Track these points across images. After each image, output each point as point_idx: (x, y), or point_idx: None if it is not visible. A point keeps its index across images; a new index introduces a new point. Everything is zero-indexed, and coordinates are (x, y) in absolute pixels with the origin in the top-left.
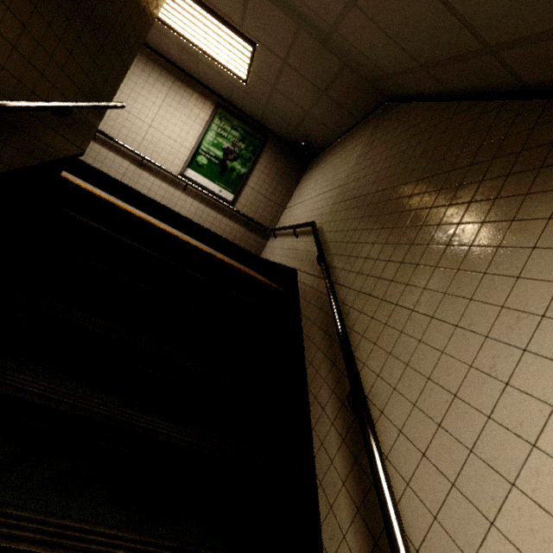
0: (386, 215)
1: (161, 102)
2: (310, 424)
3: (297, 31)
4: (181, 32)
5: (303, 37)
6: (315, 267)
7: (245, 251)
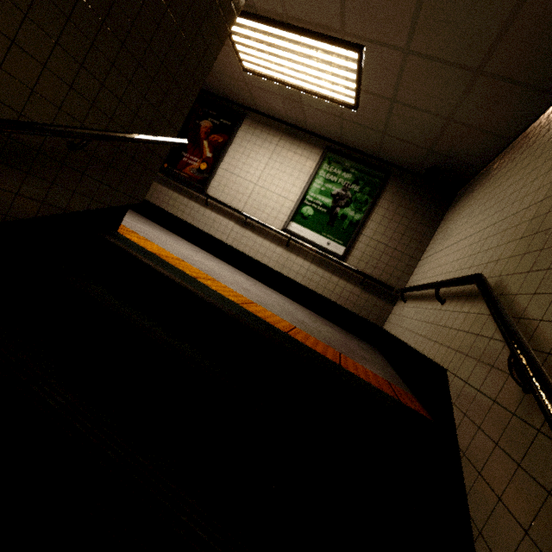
0: None
1: (267, 159)
2: None
3: None
4: (281, 78)
5: None
6: (502, 381)
7: (361, 319)
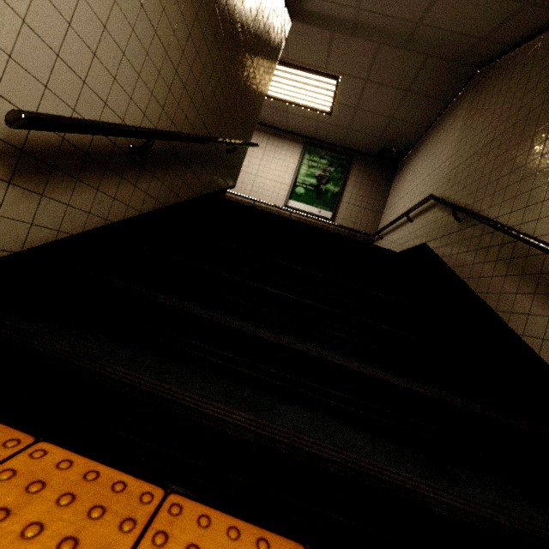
0: (529, 137)
1: (261, 156)
2: (516, 334)
3: (377, 49)
4: (275, 96)
5: (383, 51)
6: (451, 226)
7: None
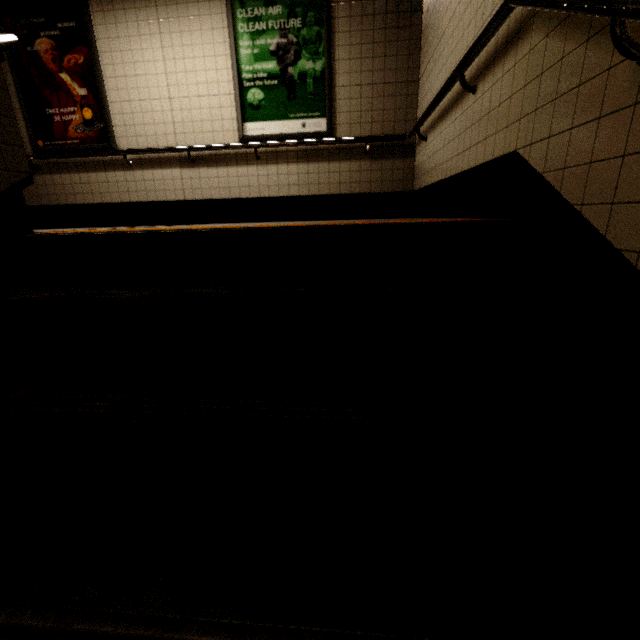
0: None
1: (160, 51)
2: None
3: None
4: None
5: None
6: (601, 86)
7: (386, 195)
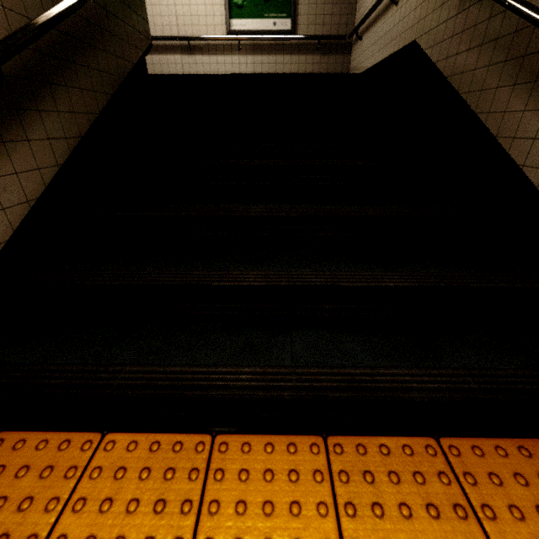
0: None
1: None
2: (516, 166)
3: None
4: None
5: None
6: (449, 6)
7: None
